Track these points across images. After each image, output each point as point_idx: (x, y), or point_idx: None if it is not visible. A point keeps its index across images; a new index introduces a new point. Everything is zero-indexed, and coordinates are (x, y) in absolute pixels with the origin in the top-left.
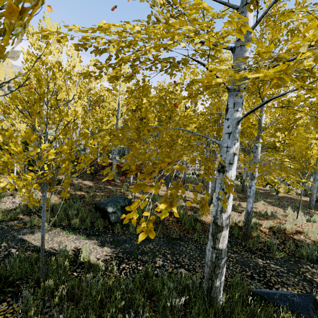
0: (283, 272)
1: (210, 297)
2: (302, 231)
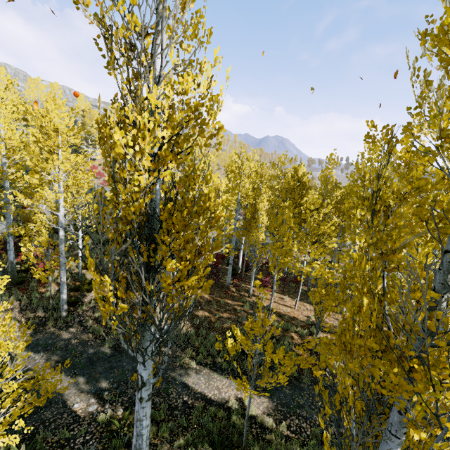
0: None
1: None
2: None
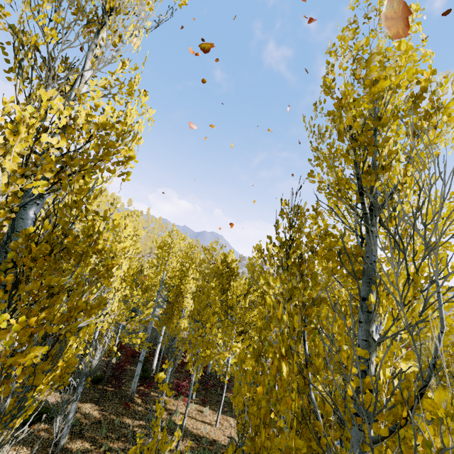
0: None
1: None
2: None
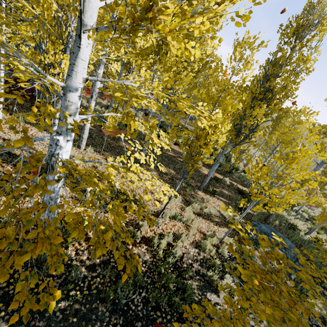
0: None
1: None
2: (151, 239)
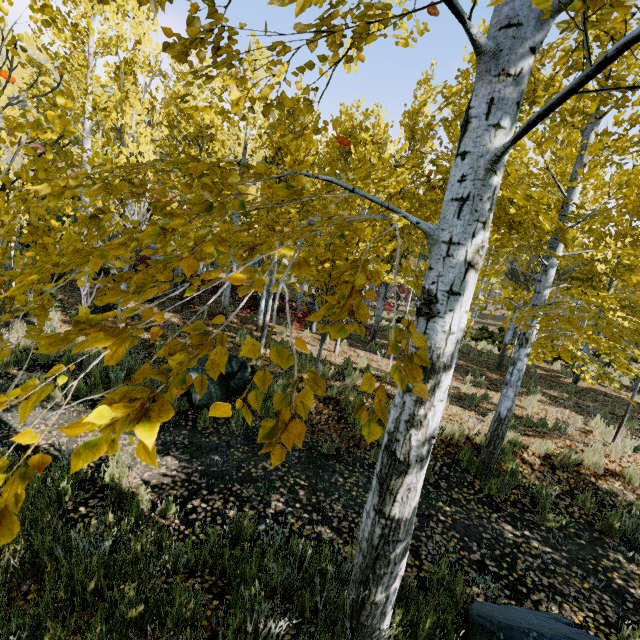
0: (559, 563)
1: (359, 624)
2: (619, 472)
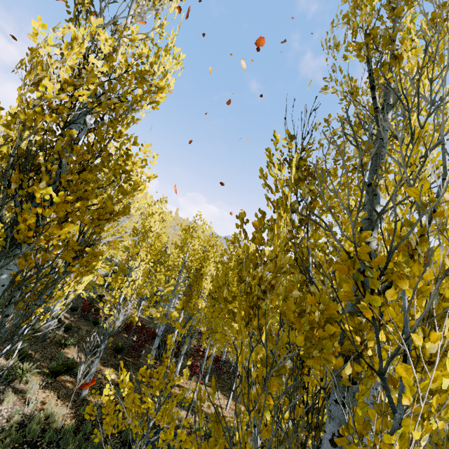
0: None
1: None
2: None
